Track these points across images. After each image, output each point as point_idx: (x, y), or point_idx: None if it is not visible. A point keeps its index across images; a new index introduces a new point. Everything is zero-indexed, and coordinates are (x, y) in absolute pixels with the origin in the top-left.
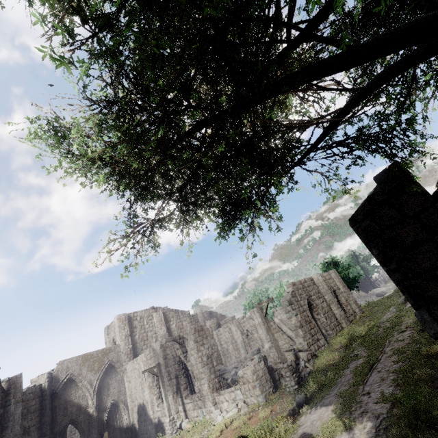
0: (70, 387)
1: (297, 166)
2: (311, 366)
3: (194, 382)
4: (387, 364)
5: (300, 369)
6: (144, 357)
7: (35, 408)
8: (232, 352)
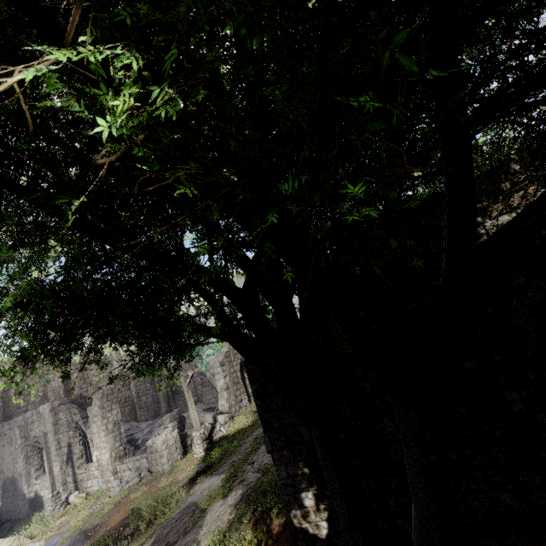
0: None
1: None
2: (226, 429)
3: (93, 451)
4: None
5: (214, 433)
6: (21, 421)
7: None
8: (151, 405)
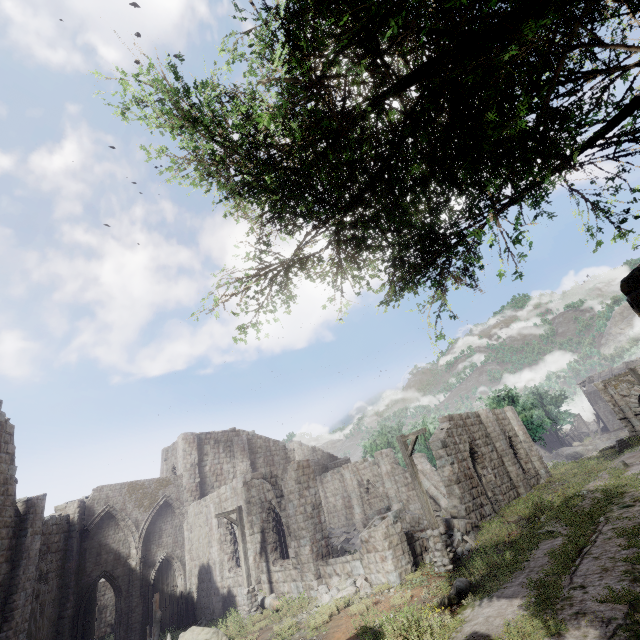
0: (108, 526)
1: (562, 169)
2: (472, 541)
3: (289, 542)
4: (608, 549)
5: (455, 543)
6: (216, 497)
7: (57, 547)
8: (341, 510)
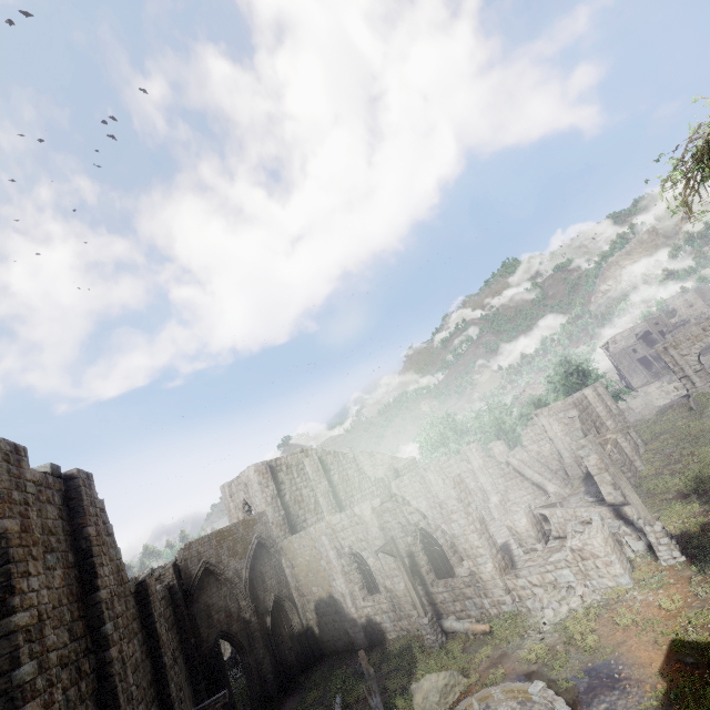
0: (209, 584)
1: None
2: None
3: (455, 562)
4: None
5: None
6: (326, 529)
7: (171, 622)
8: (426, 511)
